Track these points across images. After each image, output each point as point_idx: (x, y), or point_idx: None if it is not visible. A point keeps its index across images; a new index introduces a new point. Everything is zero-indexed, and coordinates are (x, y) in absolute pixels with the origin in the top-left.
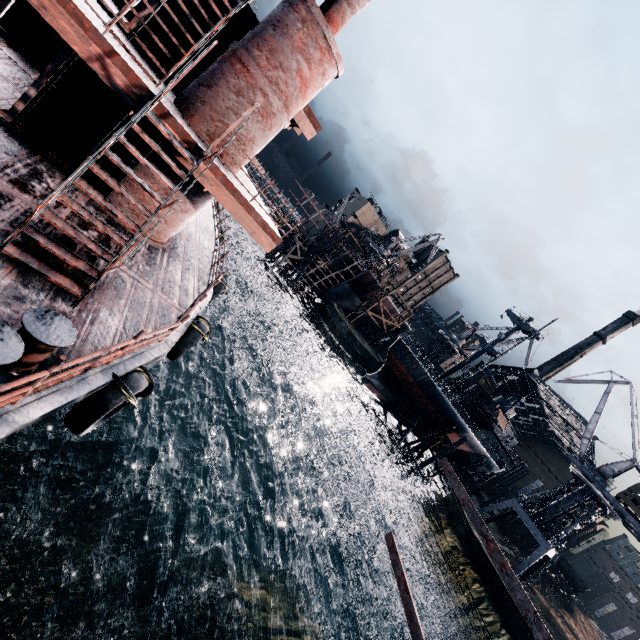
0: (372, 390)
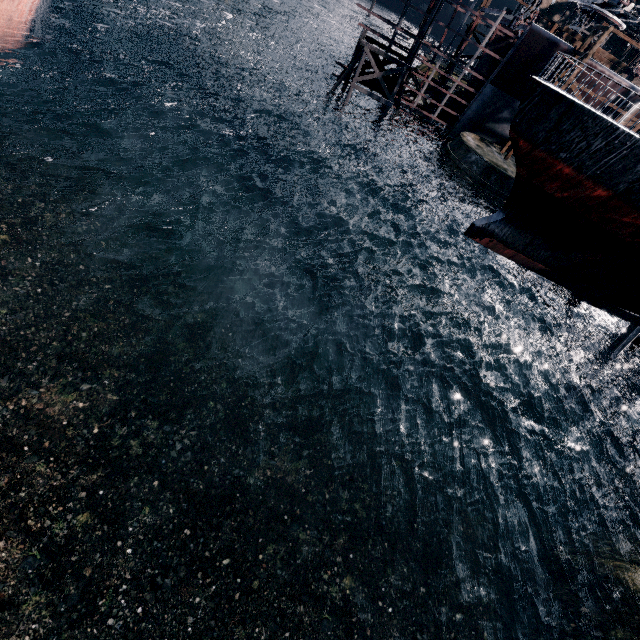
0: (501, 252)
